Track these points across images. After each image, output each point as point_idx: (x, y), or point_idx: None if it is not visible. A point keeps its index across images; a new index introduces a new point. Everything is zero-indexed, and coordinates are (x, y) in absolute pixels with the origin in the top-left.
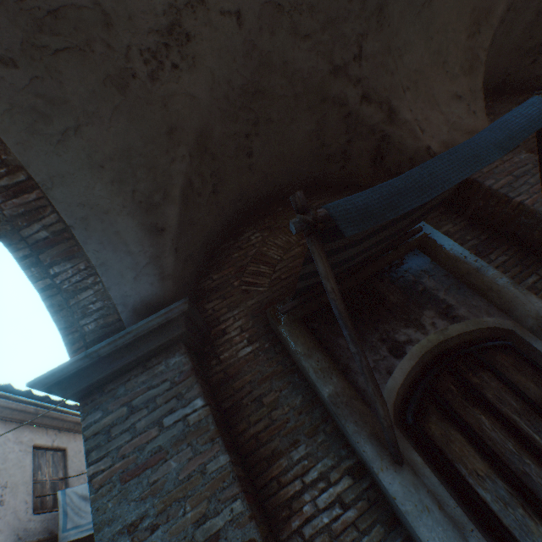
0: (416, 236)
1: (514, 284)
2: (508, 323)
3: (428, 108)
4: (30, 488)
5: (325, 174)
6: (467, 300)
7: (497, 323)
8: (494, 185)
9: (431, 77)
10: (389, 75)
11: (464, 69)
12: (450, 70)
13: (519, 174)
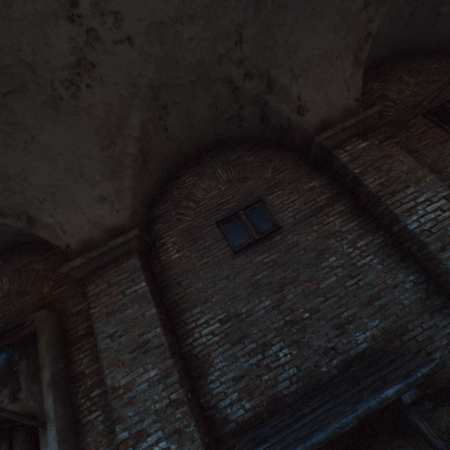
0: (30, 326)
1: (49, 385)
2: (39, 409)
3: (72, 211)
4: None
5: (31, 239)
6: (32, 385)
7: (34, 407)
8: (92, 291)
9: (70, 186)
10: (19, 194)
11: (107, 174)
12: (91, 178)
13: (114, 283)
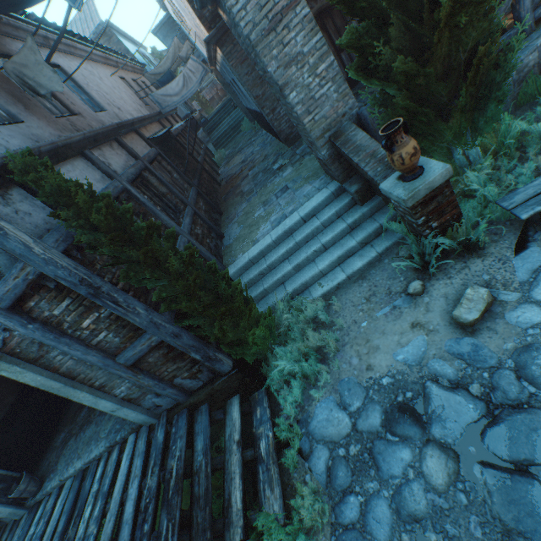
0: None
1: None
2: None
3: None
4: (136, 96)
5: None
6: None
7: None
8: None
9: None
10: None
11: None
12: None
13: None
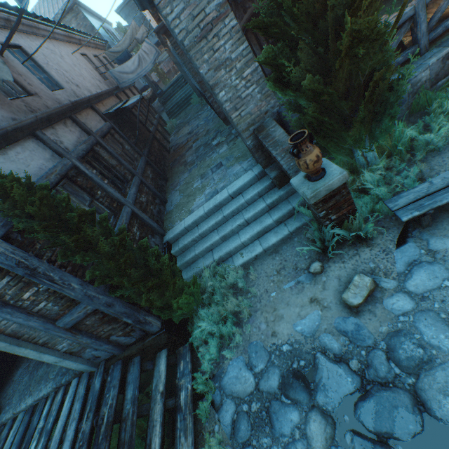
0: None
1: None
2: None
3: None
4: (96, 72)
5: None
6: None
7: None
8: None
9: None
10: None
11: None
12: None
13: None
